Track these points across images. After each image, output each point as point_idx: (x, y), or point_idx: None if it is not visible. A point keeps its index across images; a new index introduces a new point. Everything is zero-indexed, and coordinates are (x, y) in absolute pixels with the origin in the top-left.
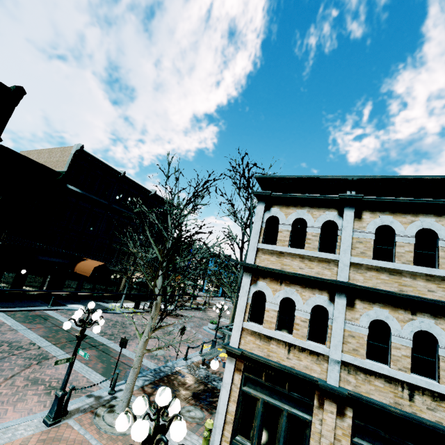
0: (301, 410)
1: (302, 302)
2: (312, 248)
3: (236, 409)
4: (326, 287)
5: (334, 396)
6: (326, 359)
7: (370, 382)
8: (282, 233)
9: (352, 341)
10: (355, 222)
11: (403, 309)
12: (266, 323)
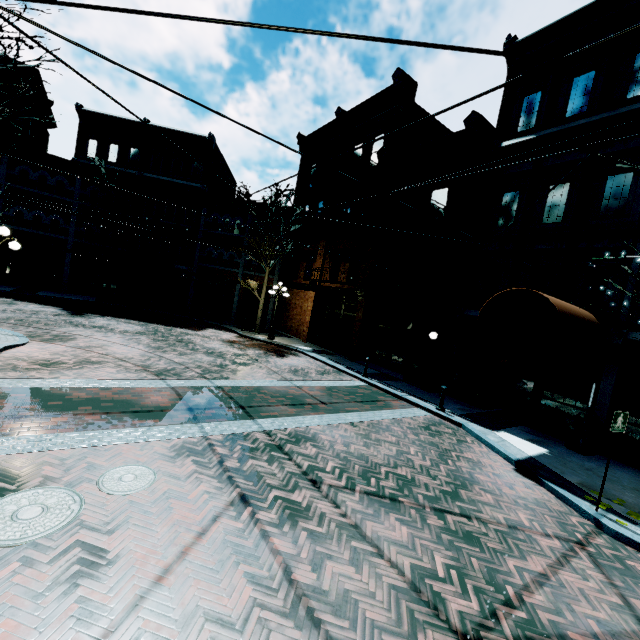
0: None
1: None
2: None
3: None
4: None
5: None
6: None
7: None
8: None
9: None
10: None
11: None
12: None
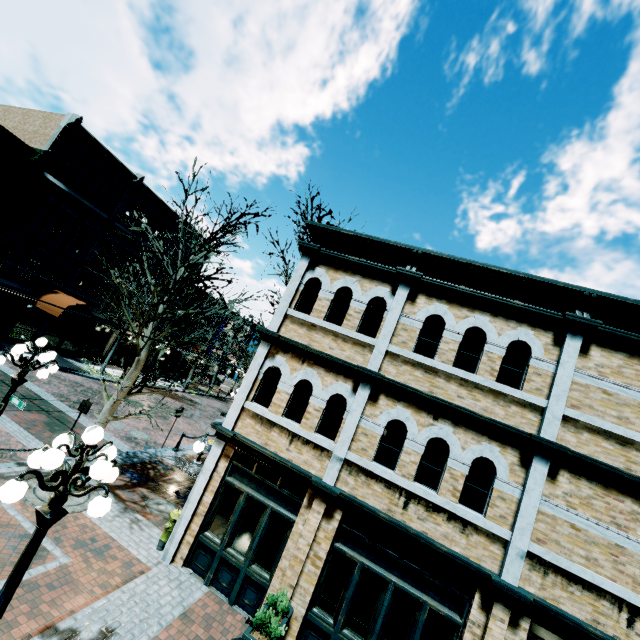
0: (288, 509)
1: (322, 388)
2: (351, 327)
3: (213, 501)
4: (353, 375)
5: (326, 496)
6: (330, 455)
7: (370, 486)
8: (321, 301)
9: (364, 440)
10: (407, 305)
11: (427, 413)
12: (273, 406)
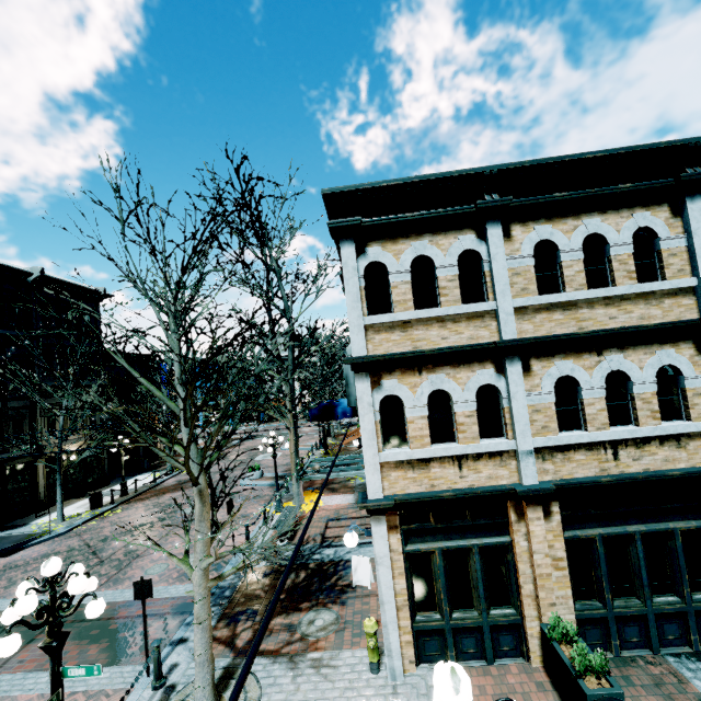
0: (494, 535)
1: (461, 390)
2: (453, 301)
3: (405, 582)
4: (489, 355)
5: (538, 498)
6: (512, 455)
7: (571, 459)
8: (398, 288)
9: (539, 417)
10: (504, 244)
11: (588, 352)
12: (415, 441)
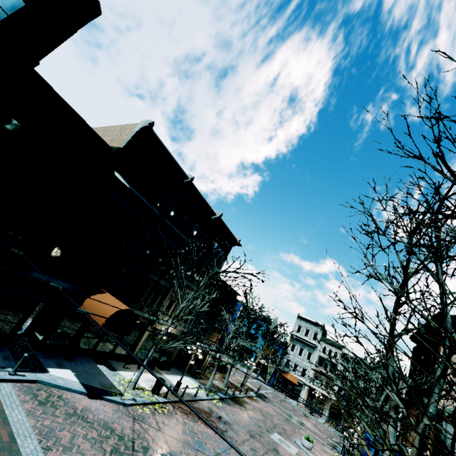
0: None
1: None
2: None
3: None
4: None
5: None
6: None
7: None
8: None
9: None
10: None
11: None
12: None
